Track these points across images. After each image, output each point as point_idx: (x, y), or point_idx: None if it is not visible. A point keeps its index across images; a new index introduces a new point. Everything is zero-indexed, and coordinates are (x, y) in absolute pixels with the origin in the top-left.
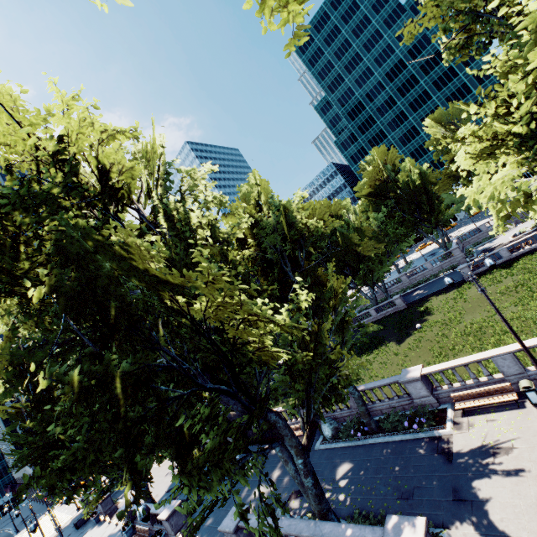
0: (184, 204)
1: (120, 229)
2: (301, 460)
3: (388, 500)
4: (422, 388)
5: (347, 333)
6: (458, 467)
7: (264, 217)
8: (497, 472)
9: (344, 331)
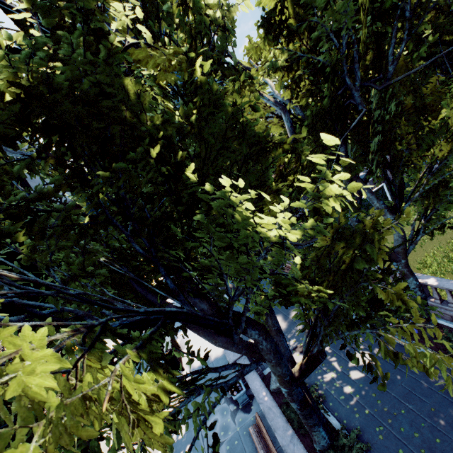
0: None
1: None
2: (285, 389)
3: (406, 449)
4: None
5: (442, 201)
6: None
7: None
8: None
9: (436, 197)
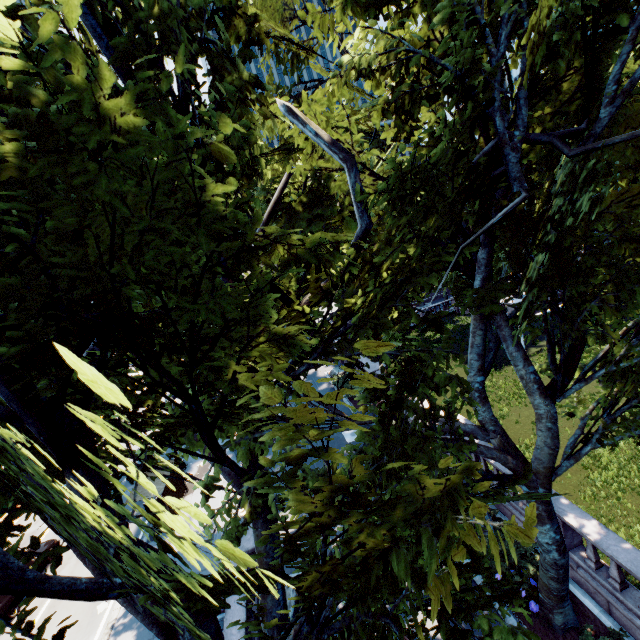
0: None
1: None
2: None
3: None
4: None
5: None
6: None
7: None
8: None
9: None
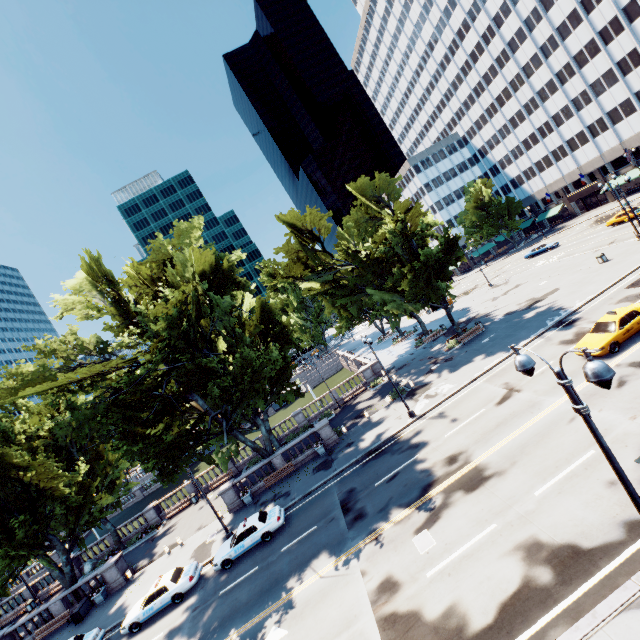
0: (12, 421)
1: (7, 448)
2: (66, 556)
3: None
4: (154, 513)
5: (116, 491)
6: (154, 541)
7: (61, 415)
8: (167, 534)
9: (114, 490)
